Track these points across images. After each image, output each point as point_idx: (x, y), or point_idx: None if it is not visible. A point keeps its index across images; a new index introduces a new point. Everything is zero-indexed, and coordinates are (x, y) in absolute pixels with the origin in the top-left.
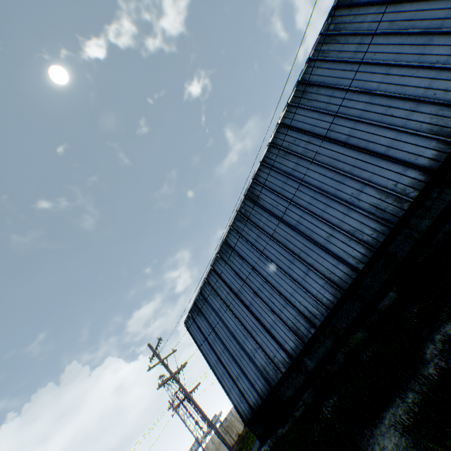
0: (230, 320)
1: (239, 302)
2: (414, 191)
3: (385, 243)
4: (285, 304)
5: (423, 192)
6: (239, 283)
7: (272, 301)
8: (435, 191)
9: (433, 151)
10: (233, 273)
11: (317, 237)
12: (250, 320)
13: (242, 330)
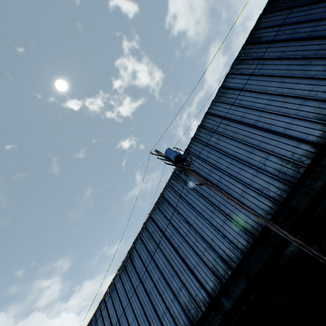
0: None
1: None
2: (203, 306)
3: None
4: None
5: (208, 309)
6: (116, 320)
7: None
8: (213, 312)
9: (213, 283)
10: (114, 309)
11: (158, 309)
12: None
13: None
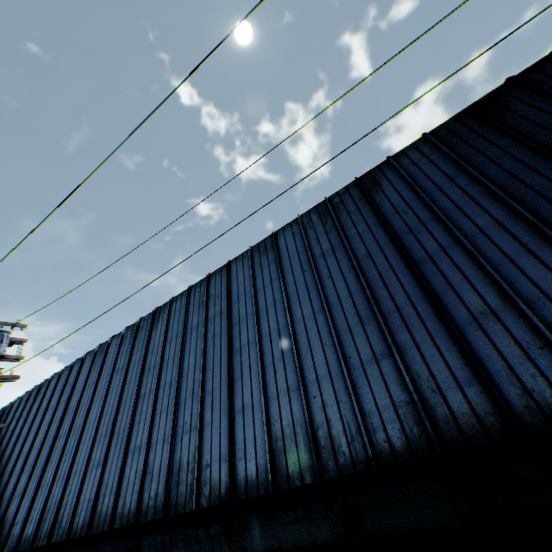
0: None
1: None
2: (9, 546)
3: None
4: None
5: None
6: None
7: None
8: None
9: (32, 531)
10: None
11: None
12: None
13: None
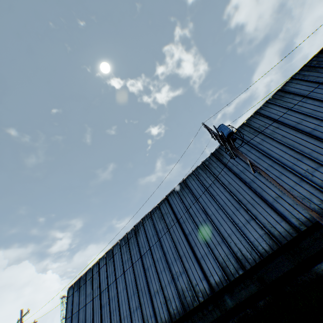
0: (89, 307)
1: (99, 299)
2: (202, 297)
3: (178, 321)
4: (118, 321)
5: (206, 301)
6: (105, 284)
7: (113, 313)
8: (211, 305)
9: (218, 278)
10: (106, 274)
11: (151, 287)
12: (98, 318)
13: (91, 321)
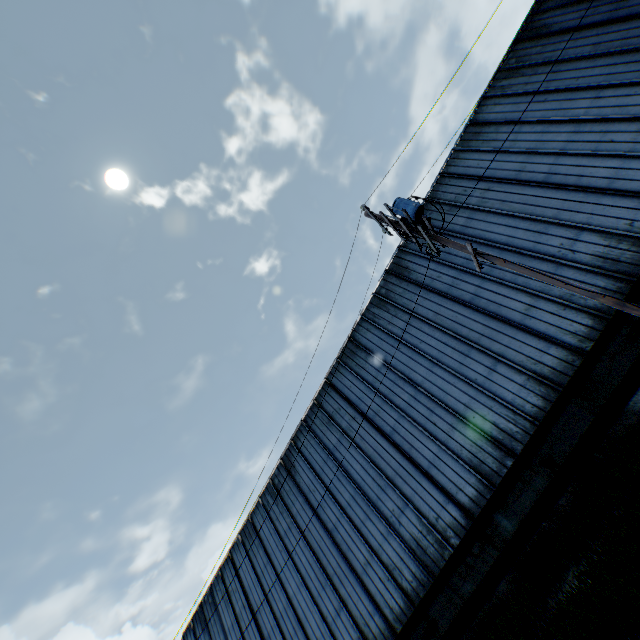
0: None
1: (256, 627)
2: (455, 536)
3: (425, 600)
4: None
5: (465, 541)
6: (260, 594)
7: None
8: (476, 545)
9: (473, 490)
10: (254, 574)
11: (354, 559)
12: None
13: None
